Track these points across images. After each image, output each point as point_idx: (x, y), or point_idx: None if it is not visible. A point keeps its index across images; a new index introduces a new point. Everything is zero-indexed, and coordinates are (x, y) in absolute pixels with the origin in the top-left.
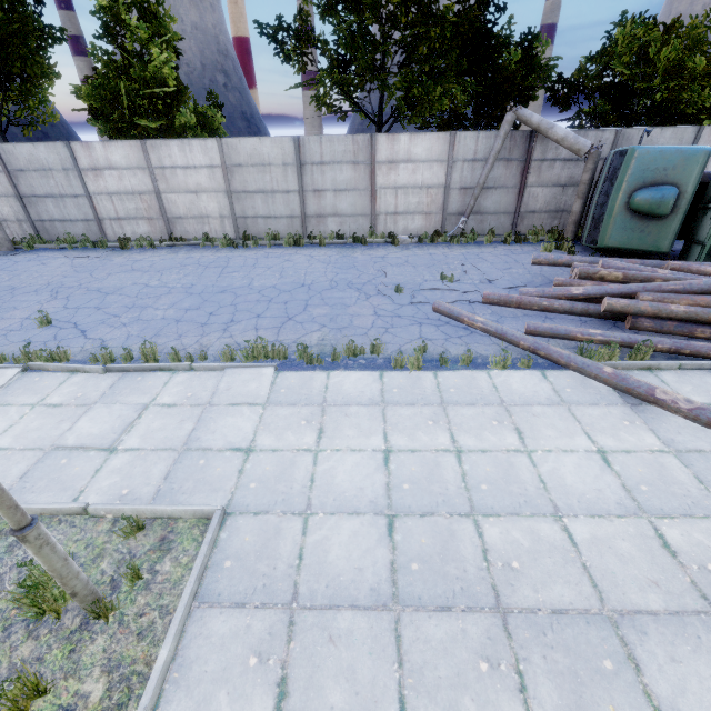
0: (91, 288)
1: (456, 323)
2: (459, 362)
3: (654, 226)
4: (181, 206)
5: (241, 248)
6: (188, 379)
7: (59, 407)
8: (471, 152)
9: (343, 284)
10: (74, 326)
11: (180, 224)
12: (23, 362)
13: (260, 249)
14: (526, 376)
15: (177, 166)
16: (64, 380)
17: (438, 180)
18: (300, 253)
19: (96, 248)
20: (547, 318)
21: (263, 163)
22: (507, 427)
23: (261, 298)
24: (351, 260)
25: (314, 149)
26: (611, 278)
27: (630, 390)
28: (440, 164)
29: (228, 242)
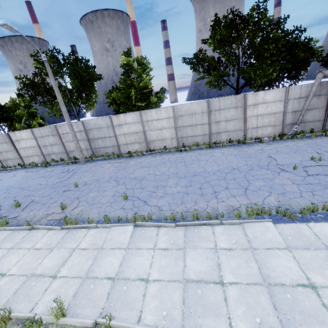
0: (131, 177)
1: None
2: None
3: None
4: (154, 136)
5: (183, 151)
6: (223, 230)
7: (167, 250)
8: (298, 94)
9: (256, 167)
10: (138, 198)
11: (152, 144)
12: (132, 222)
13: (193, 151)
14: None
15: (153, 119)
16: (157, 232)
17: (279, 109)
18: (215, 152)
19: (118, 157)
20: None
21: (192, 113)
22: None
23: (218, 177)
24: (246, 153)
25: (216, 104)
26: None
27: None
28: (280, 102)
29: (177, 149)
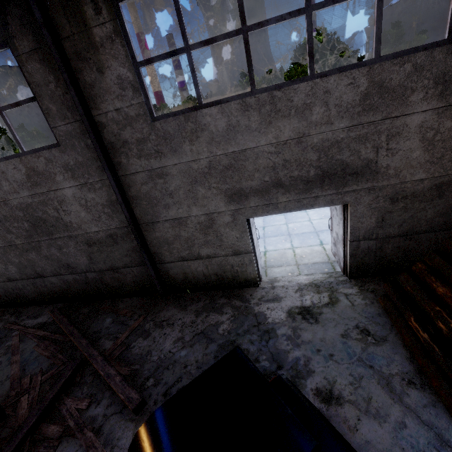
0: None
1: None
2: None
3: None
4: None
5: None
6: None
7: None
8: None
9: None
10: None
11: None
12: None
13: None
14: None
15: None
16: None
17: None
18: None
19: None
20: None
21: None
22: None
23: None
24: None
25: None
26: None
27: None
28: None
29: None
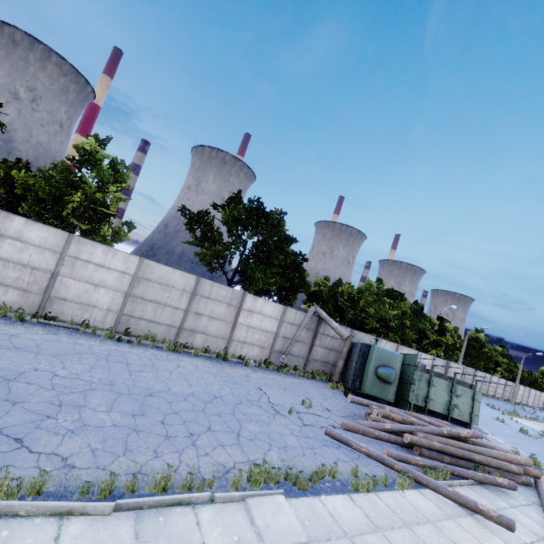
0: None
1: (344, 446)
2: (378, 483)
3: (387, 387)
4: (73, 290)
5: (125, 343)
6: (216, 515)
7: None
8: (292, 319)
9: (246, 400)
10: None
11: (59, 305)
12: None
13: (144, 348)
14: (416, 494)
15: (92, 261)
16: (57, 531)
17: (273, 329)
18: (184, 360)
19: None
20: (380, 444)
21: (168, 284)
22: (450, 542)
23: (194, 407)
24: (229, 375)
25: (207, 288)
26: (397, 419)
27: (466, 503)
28: (276, 321)
29: (112, 334)
